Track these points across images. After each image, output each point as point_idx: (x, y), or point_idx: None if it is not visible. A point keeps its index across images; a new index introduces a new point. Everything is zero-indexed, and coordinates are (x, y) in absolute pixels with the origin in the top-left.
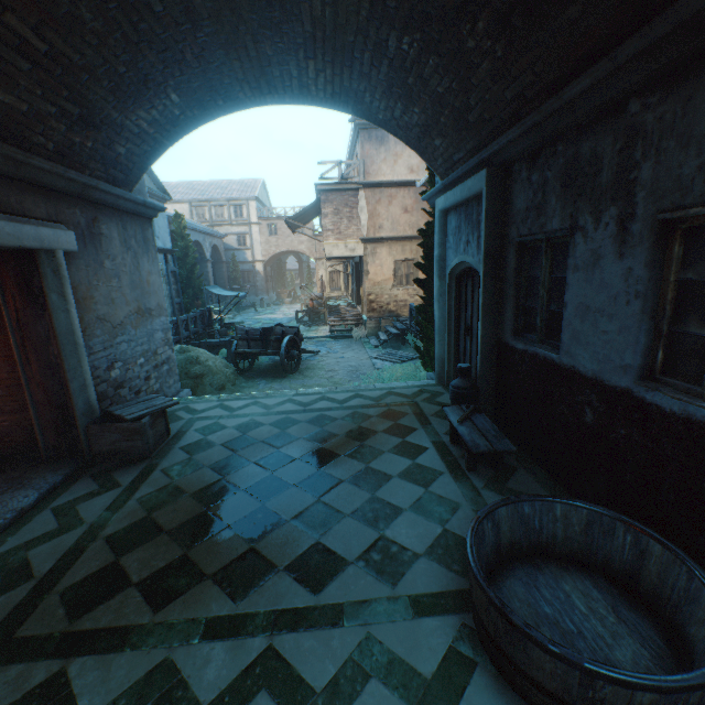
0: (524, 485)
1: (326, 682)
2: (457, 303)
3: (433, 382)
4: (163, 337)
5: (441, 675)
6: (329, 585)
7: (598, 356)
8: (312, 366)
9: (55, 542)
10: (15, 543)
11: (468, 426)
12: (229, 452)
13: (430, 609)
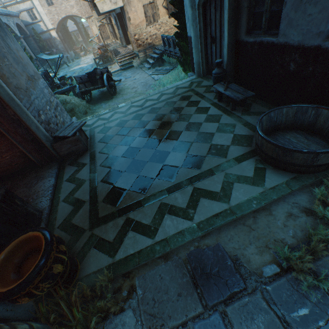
0: (257, 109)
1: (220, 189)
2: (204, 24)
3: (194, 77)
4: (48, 92)
5: (256, 175)
6: (202, 165)
7: (303, 31)
8: (122, 88)
9: (81, 190)
10: (64, 196)
11: (229, 91)
12: (123, 136)
13: (242, 160)
